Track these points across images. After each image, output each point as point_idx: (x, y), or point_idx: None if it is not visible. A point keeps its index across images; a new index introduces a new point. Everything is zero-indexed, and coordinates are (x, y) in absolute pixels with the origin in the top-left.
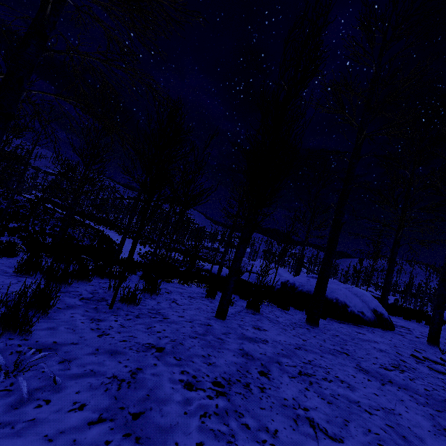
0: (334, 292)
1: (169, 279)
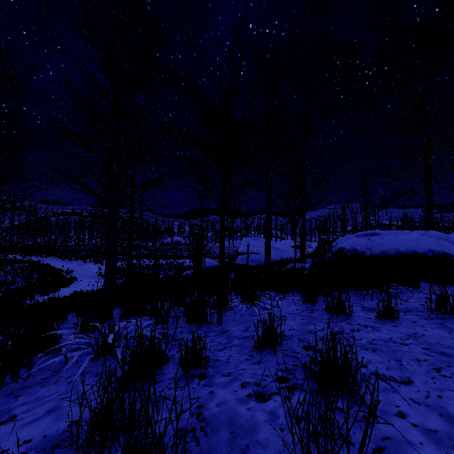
0: (420, 243)
1: (223, 304)
